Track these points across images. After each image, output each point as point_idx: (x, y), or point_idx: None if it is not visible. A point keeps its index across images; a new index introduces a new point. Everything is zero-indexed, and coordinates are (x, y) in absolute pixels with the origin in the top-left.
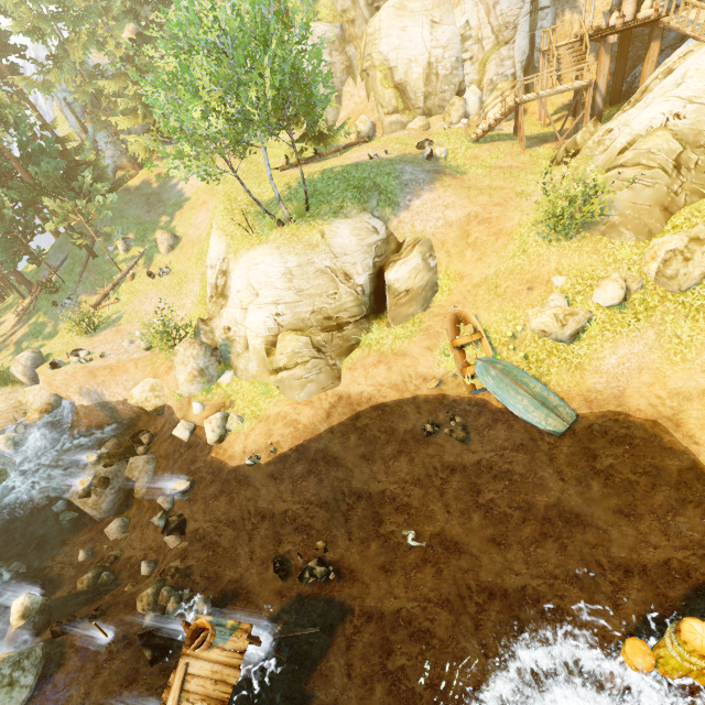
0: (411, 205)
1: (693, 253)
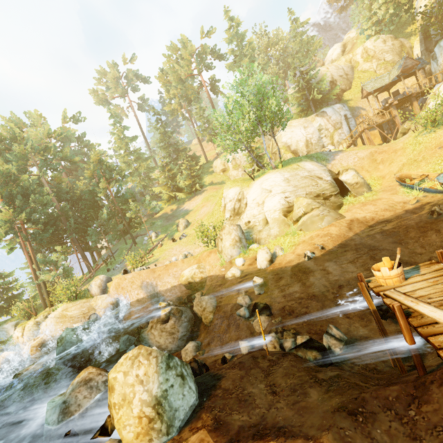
0: (335, 158)
1: None
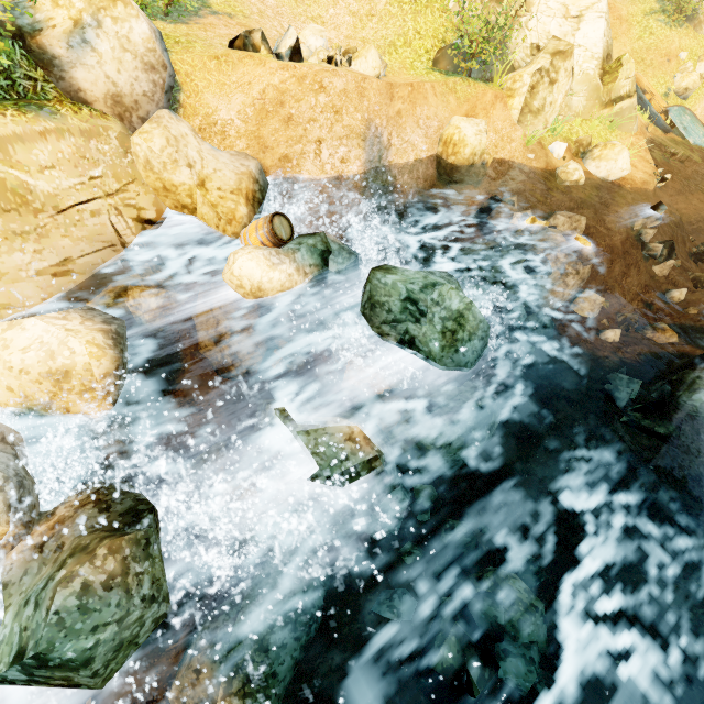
0: None
1: None
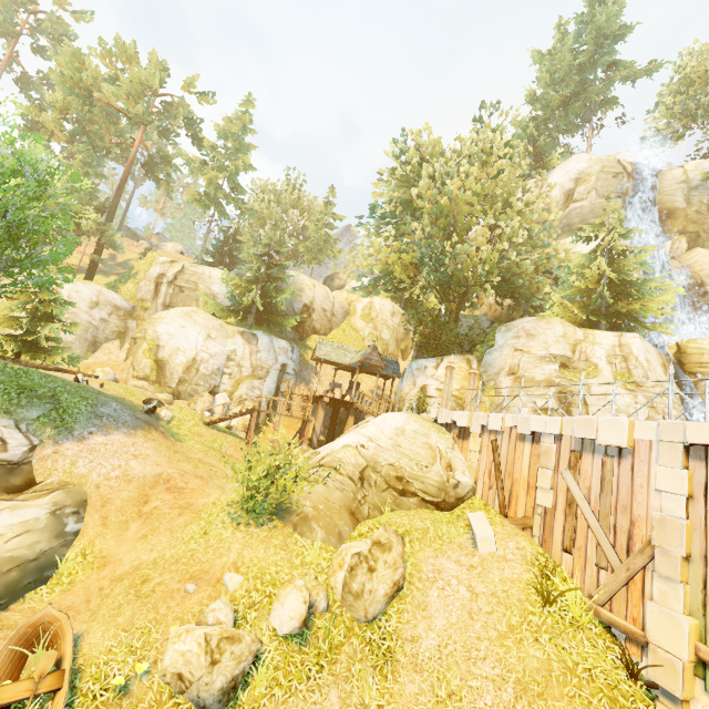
0: (90, 438)
1: (377, 561)
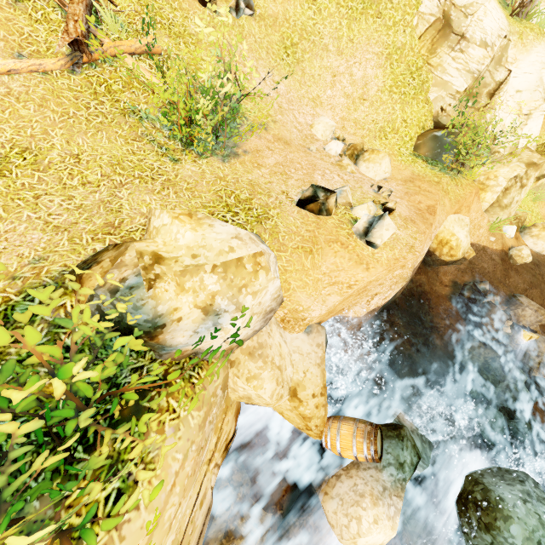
0: None
1: None
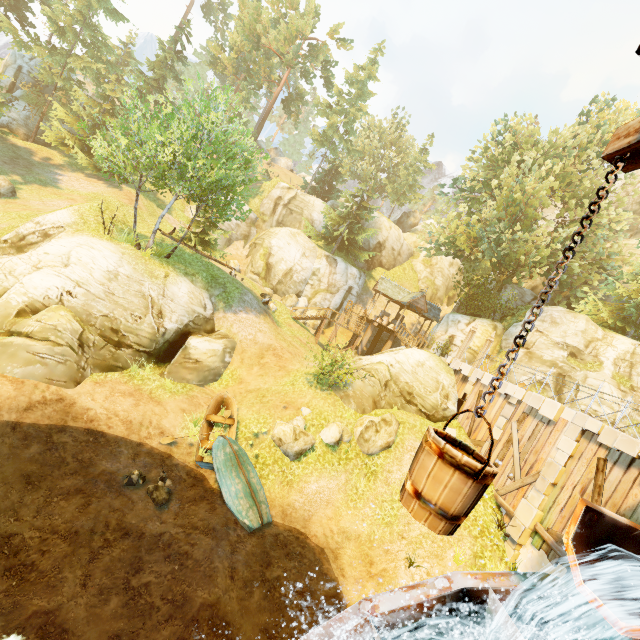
0: (239, 313)
1: (381, 428)
